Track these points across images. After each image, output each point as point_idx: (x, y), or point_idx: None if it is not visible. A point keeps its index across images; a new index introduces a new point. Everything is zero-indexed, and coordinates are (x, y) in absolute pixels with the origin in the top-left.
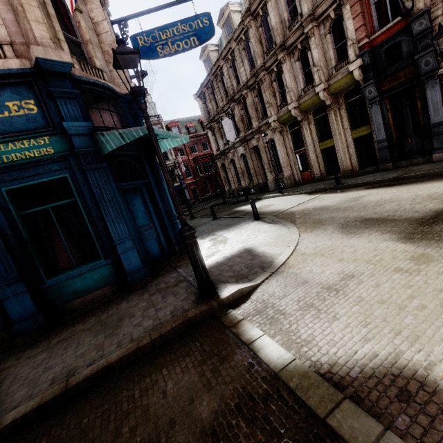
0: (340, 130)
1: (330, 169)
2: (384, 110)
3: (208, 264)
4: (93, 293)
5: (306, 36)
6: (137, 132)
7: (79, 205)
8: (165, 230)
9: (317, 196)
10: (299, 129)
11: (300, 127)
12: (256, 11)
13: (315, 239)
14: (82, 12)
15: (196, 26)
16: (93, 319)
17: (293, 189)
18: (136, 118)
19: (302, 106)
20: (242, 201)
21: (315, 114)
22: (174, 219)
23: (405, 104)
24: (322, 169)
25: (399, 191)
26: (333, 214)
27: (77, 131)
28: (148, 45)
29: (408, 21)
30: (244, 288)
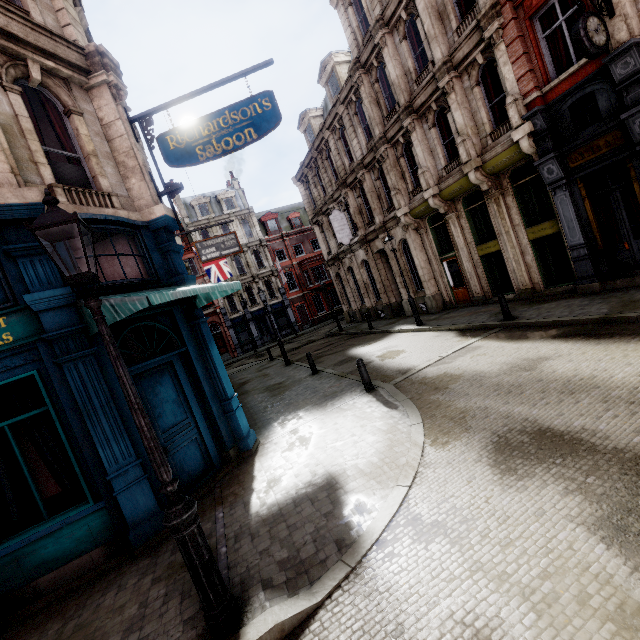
0: (508, 227)
1: (498, 286)
2: (577, 198)
3: (262, 507)
4: (74, 562)
5: (443, 91)
6: (134, 304)
7: (54, 417)
8: (213, 424)
9: (471, 342)
10: (444, 224)
11: (445, 221)
12: (368, 61)
13: (446, 472)
14: (83, 114)
15: (252, 112)
16: (55, 629)
17: (440, 317)
18: (166, 254)
19: (444, 192)
20: (364, 333)
21: (467, 203)
22: (229, 403)
23: (614, 189)
24: (484, 286)
25: (609, 357)
26: (488, 400)
27: (48, 304)
28: (183, 146)
29: (602, 61)
30: (287, 621)
